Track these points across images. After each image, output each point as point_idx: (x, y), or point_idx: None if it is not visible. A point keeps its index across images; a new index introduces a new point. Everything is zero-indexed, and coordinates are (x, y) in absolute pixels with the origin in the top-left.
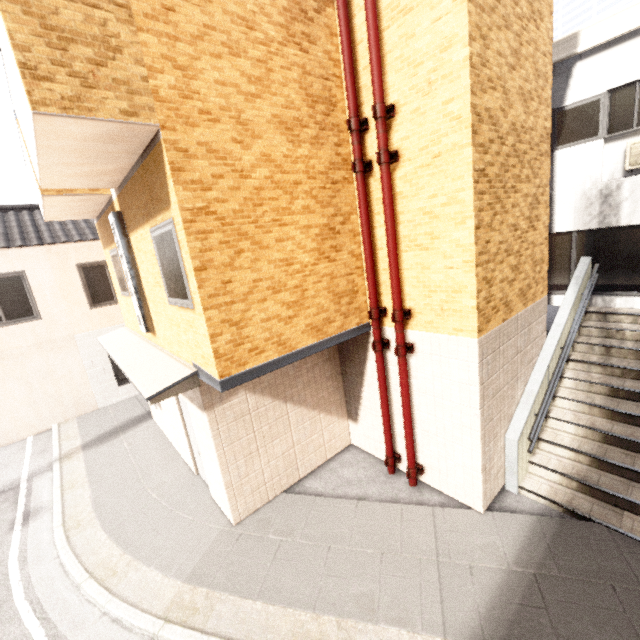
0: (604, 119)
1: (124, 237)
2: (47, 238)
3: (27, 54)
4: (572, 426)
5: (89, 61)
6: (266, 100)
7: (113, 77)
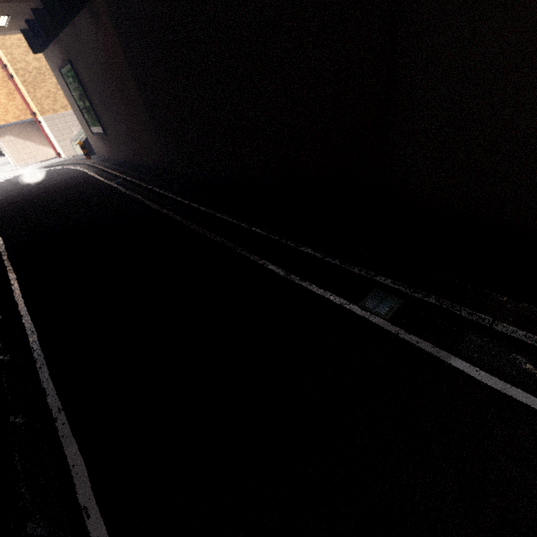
0: None
1: None
2: None
3: None
4: None
5: None
6: None
7: None
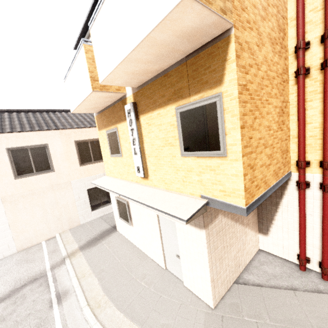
0: None
1: (136, 117)
2: (60, 126)
3: None
4: None
5: None
6: (266, 23)
7: None
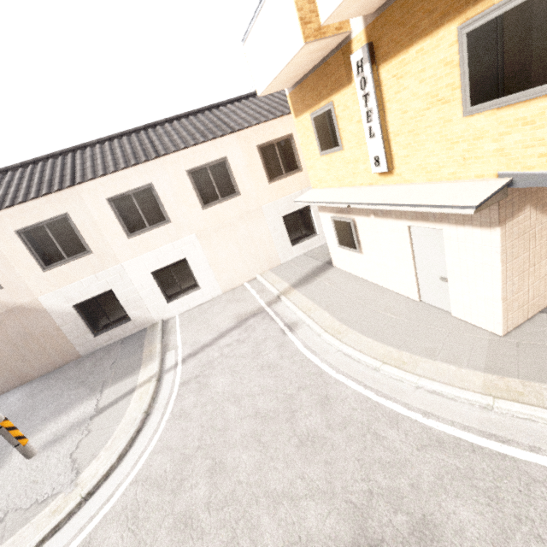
0: None
1: (374, 71)
2: (234, 126)
3: None
4: None
5: None
6: None
7: None
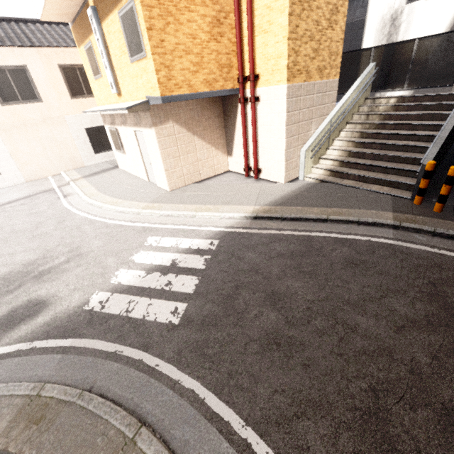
0: None
1: (99, 25)
2: (35, 42)
3: None
4: (336, 151)
5: None
6: None
7: None
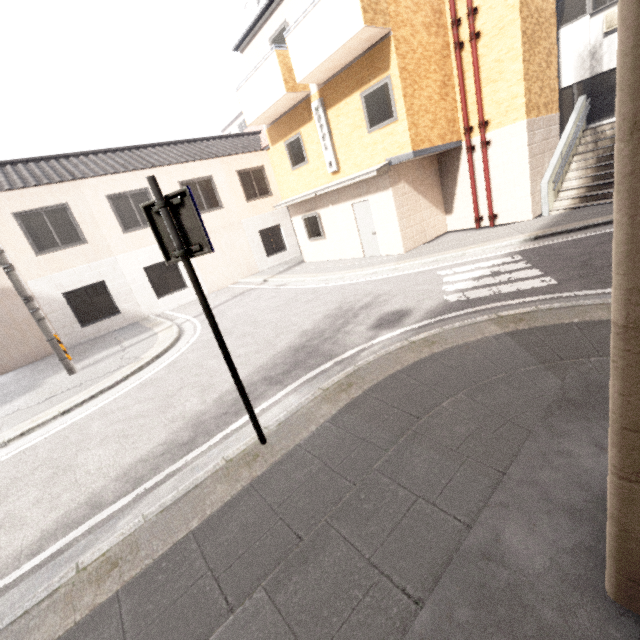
0: (589, 1)
1: (324, 113)
2: (217, 154)
3: (362, 3)
4: (576, 181)
5: (374, 4)
6: (419, 14)
7: (380, 9)
